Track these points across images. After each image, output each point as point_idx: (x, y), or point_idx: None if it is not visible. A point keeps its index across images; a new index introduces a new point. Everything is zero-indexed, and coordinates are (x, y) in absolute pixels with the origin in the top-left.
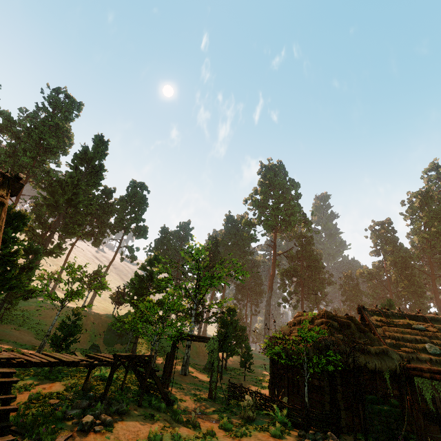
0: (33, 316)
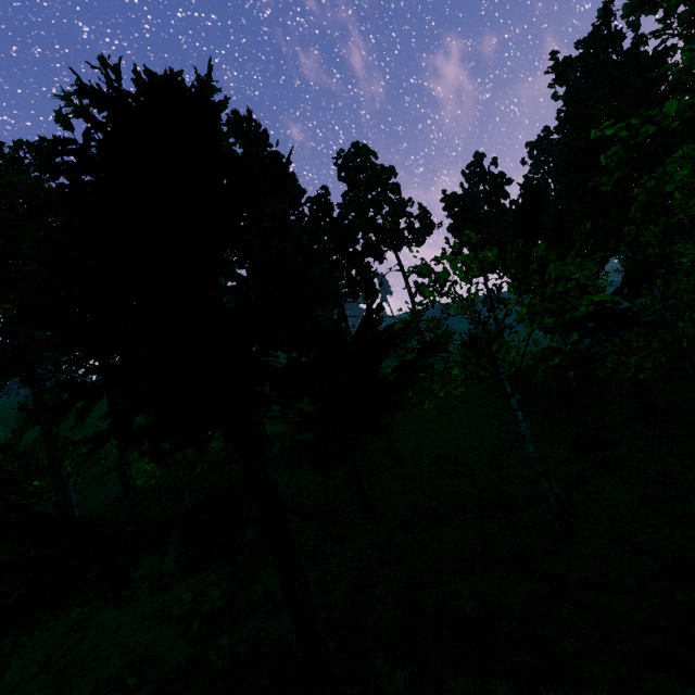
0: (395, 443)
